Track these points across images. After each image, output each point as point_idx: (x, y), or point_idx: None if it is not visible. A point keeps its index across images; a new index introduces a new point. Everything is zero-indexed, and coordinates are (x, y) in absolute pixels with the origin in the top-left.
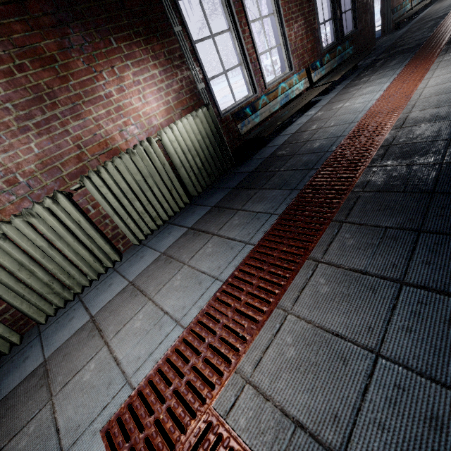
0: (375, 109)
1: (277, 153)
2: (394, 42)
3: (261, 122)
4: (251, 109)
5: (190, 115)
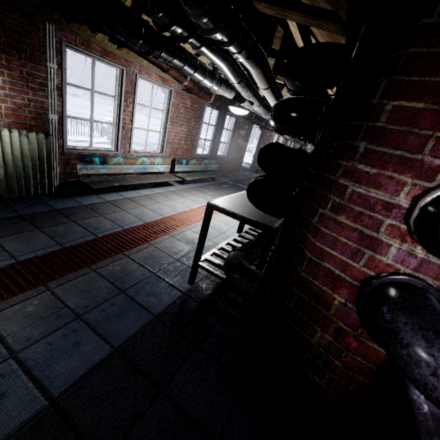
0: (182, 215)
1: (94, 206)
2: (245, 179)
3: (112, 174)
4: (101, 160)
5: (17, 132)
